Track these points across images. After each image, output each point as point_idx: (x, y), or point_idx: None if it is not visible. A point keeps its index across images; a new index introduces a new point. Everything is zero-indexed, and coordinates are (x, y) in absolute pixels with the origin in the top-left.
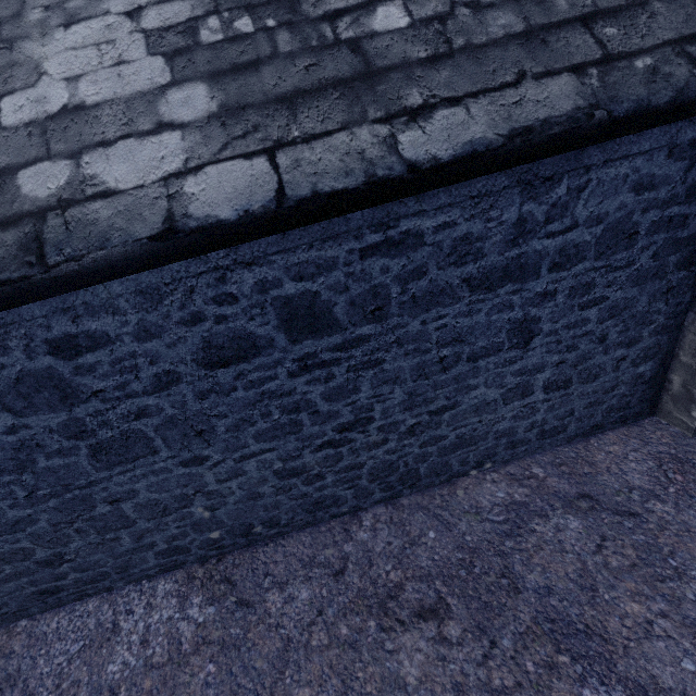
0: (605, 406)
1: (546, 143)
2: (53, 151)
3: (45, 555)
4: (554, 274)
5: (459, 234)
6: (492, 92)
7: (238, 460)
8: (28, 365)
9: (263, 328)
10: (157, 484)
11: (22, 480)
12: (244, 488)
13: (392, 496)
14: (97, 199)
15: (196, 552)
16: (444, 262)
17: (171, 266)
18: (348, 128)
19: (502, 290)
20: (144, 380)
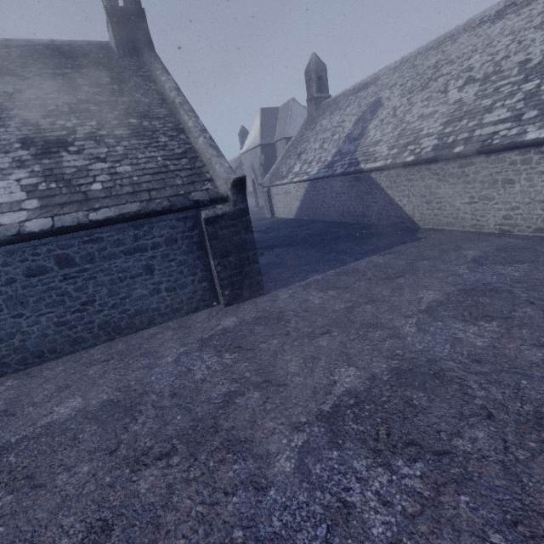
0: (196, 299)
1: (130, 217)
2: None
3: None
4: (153, 251)
5: (116, 238)
6: (118, 205)
7: (38, 316)
8: None
9: (49, 264)
10: None
11: None
12: (40, 331)
13: (111, 338)
14: None
15: (13, 367)
16: (112, 246)
17: (18, 245)
18: (77, 212)
19: (136, 255)
20: (2, 280)
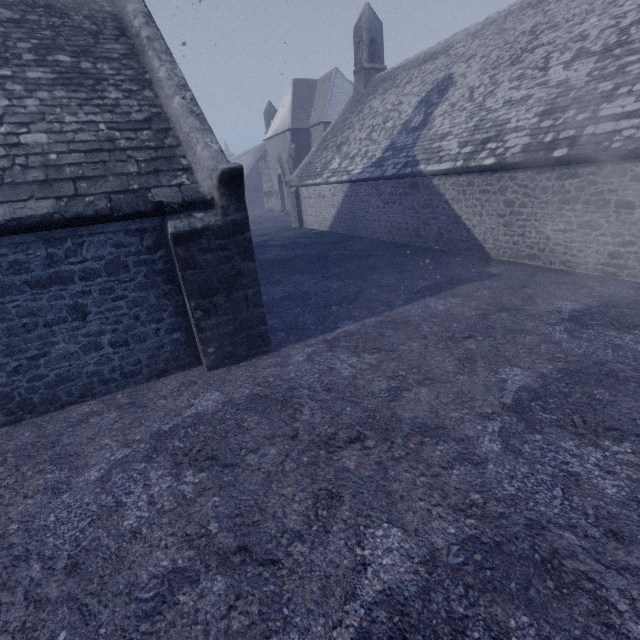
0: (163, 358)
1: (34, 224)
2: None
3: None
4: (85, 282)
5: (11, 260)
6: (12, 203)
7: None
8: None
9: None
10: None
11: None
12: None
13: (16, 420)
14: None
15: None
16: (6, 273)
17: None
18: None
19: (53, 289)
20: None
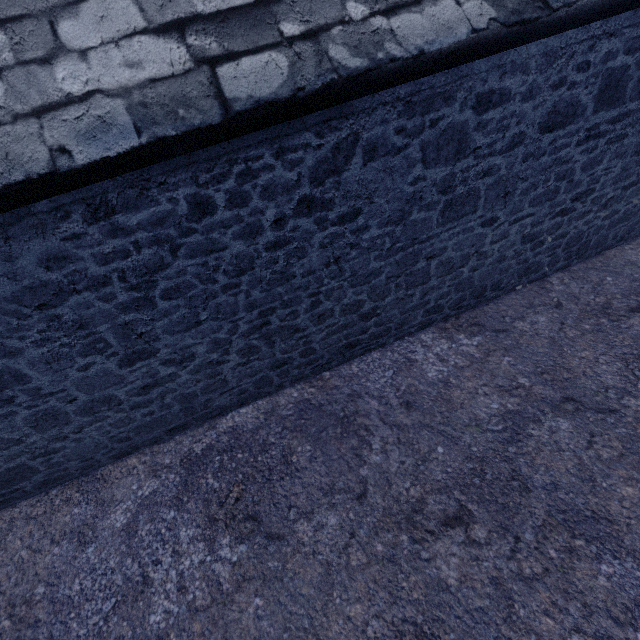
0: None
1: None
2: None
3: (367, 308)
4: None
5: None
6: None
7: (511, 223)
8: (455, 118)
9: (587, 98)
10: (459, 243)
11: (394, 232)
12: (499, 251)
13: (565, 265)
14: None
15: (444, 312)
16: None
17: (567, 34)
18: None
19: None
20: (505, 139)
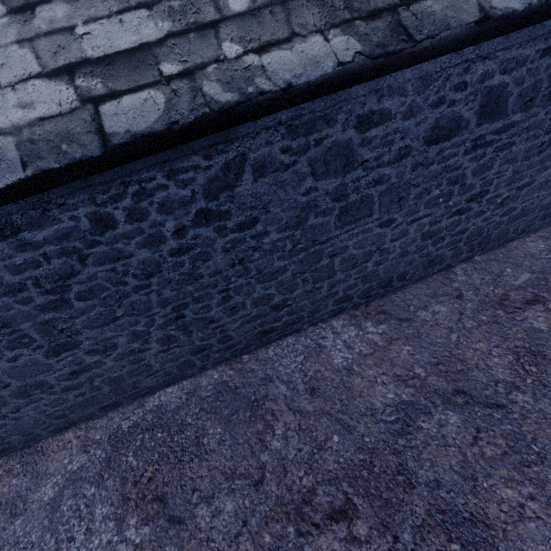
0: None
1: None
2: None
3: (278, 300)
4: None
5: None
6: None
7: (408, 223)
8: (339, 137)
9: (468, 113)
10: (360, 242)
11: (294, 235)
12: (401, 247)
13: (469, 257)
14: None
15: (354, 301)
16: None
17: (441, 59)
18: None
19: None
20: (391, 153)
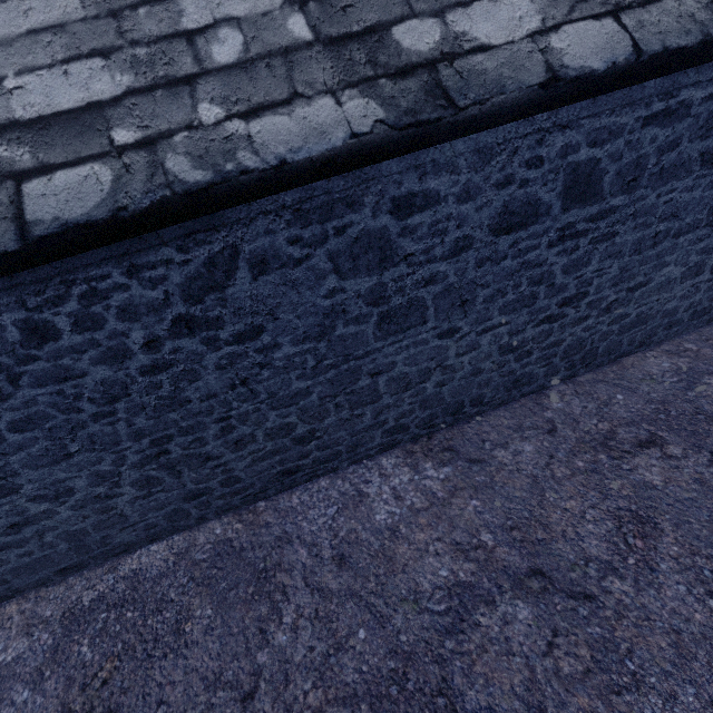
0: None
1: None
2: (417, 10)
3: (302, 431)
4: None
5: None
6: None
7: (479, 333)
8: (369, 224)
9: (549, 195)
10: (412, 357)
11: (317, 348)
12: (471, 364)
13: (570, 375)
14: (476, 53)
15: (412, 432)
16: (694, 135)
17: (504, 127)
18: None
19: None
20: (445, 244)
